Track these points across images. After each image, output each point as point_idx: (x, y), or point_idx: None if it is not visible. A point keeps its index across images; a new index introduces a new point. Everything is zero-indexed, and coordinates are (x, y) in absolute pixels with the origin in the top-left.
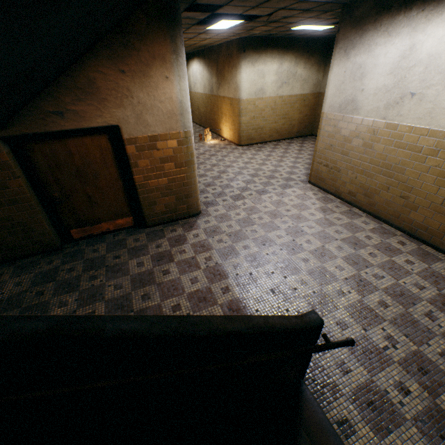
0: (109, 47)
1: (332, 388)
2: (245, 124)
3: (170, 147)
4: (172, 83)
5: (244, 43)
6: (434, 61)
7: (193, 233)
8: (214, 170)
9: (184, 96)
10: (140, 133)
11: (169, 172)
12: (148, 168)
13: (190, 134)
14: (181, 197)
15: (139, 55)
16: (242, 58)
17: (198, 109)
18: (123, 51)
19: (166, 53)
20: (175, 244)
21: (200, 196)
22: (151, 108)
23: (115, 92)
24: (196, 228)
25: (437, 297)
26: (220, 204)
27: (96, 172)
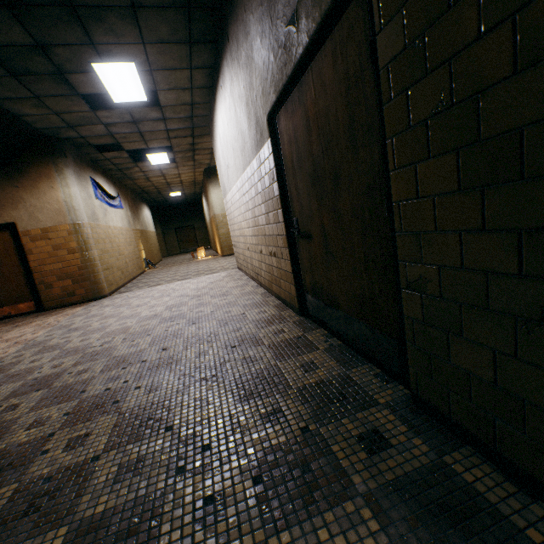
0: (7, 174)
1: (5, 371)
2: (224, 235)
3: (61, 236)
4: (58, 191)
5: (208, 172)
6: (224, 141)
7: (76, 309)
8: (170, 273)
9: (70, 199)
10: (34, 227)
11: (63, 257)
12: (43, 254)
13: (80, 226)
14: (79, 281)
15: (30, 176)
16: (209, 183)
17: (211, 236)
18: (18, 174)
19: (51, 172)
20: (49, 316)
21: (126, 289)
22: (42, 208)
23: (12, 200)
24: (84, 306)
25: (202, 316)
26: (131, 291)
27: (0, 260)
